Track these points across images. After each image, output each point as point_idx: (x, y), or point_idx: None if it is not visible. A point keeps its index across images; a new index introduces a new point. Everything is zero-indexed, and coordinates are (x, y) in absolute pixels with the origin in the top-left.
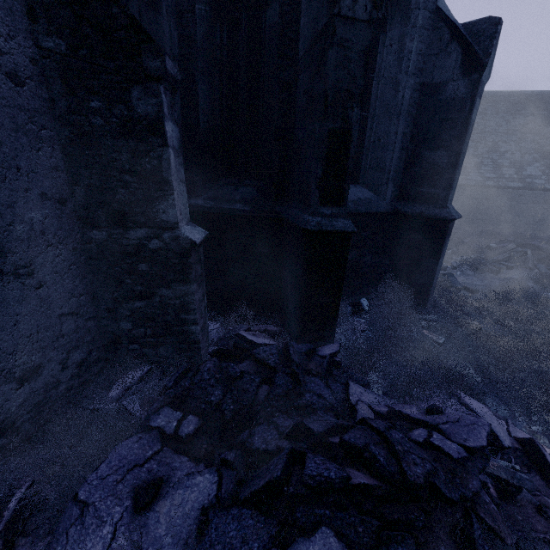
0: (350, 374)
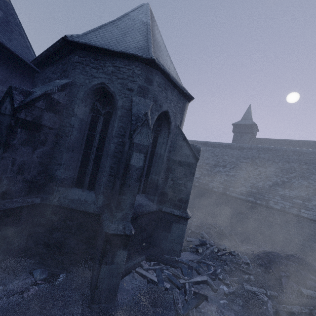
0: None
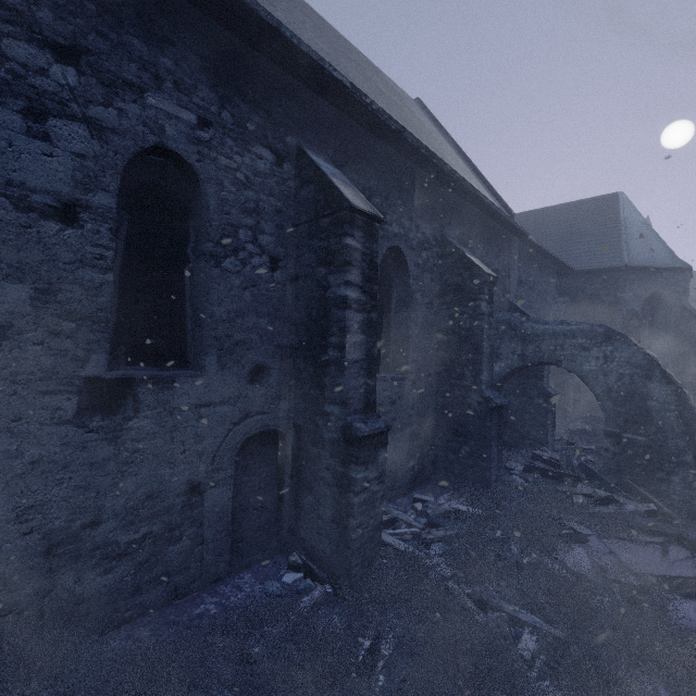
0: None
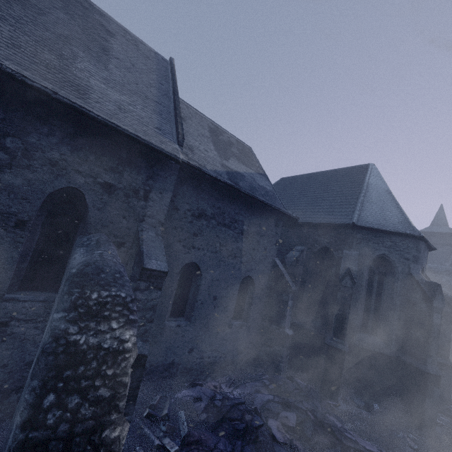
0: (336, 415)
